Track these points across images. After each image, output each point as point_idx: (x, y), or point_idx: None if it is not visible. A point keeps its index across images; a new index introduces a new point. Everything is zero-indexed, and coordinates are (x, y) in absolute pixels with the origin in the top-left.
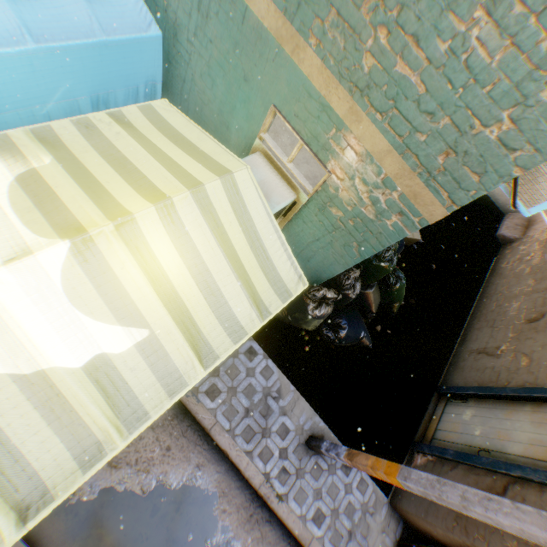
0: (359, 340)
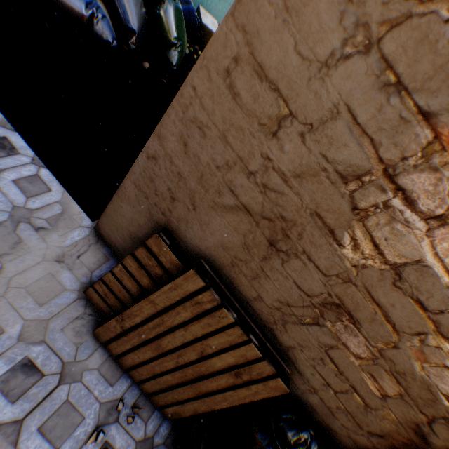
0: (92, 24)
